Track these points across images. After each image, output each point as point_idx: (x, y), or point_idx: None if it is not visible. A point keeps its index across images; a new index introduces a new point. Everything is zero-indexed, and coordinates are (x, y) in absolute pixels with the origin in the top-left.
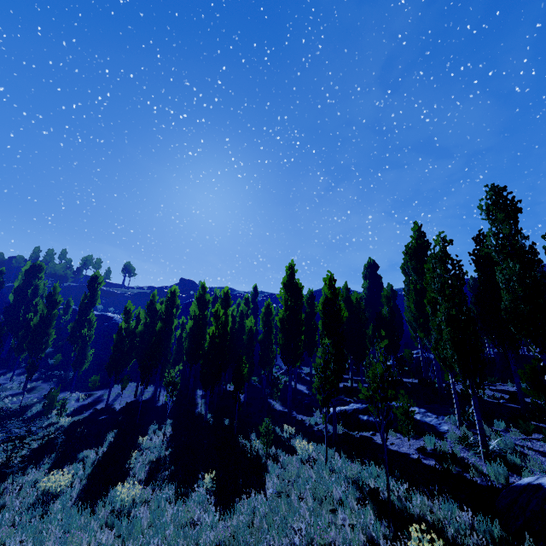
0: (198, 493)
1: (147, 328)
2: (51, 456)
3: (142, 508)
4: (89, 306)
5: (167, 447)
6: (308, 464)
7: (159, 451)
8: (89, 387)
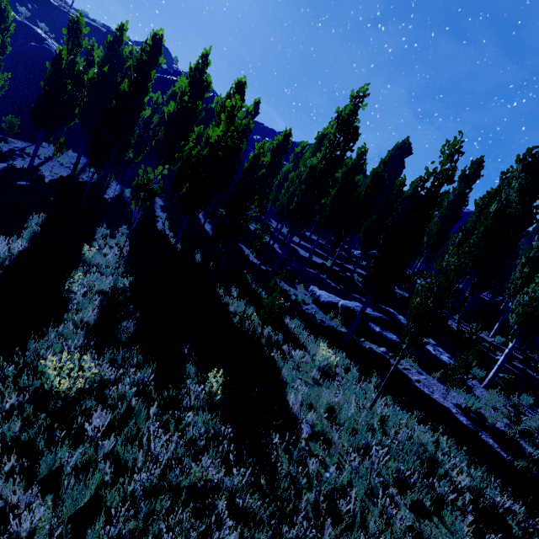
0: (188, 390)
1: (103, 82)
2: None
3: (97, 412)
4: None
5: (125, 272)
6: (329, 378)
7: (115, 277)
8: (2, 129)
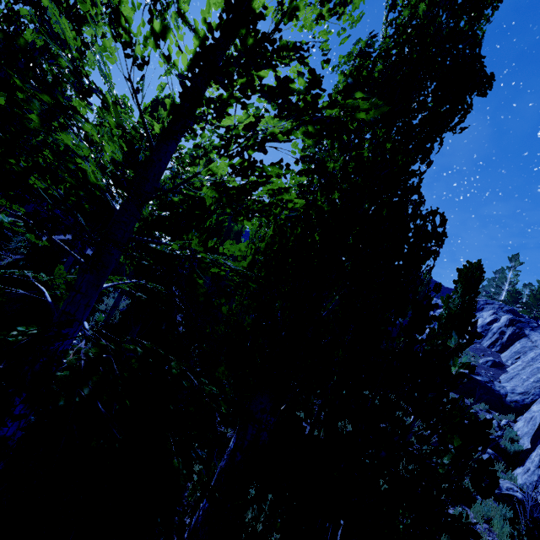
0: None
1: None
2: None
3: None
4: None
5: None
6: None
7: None
8: None
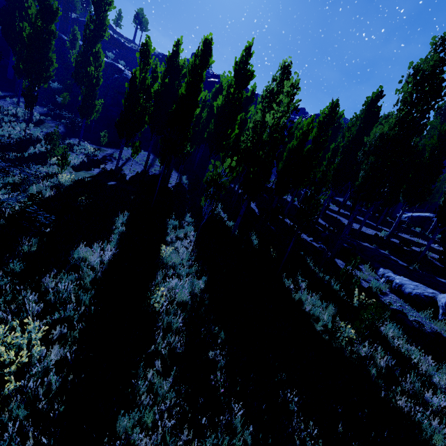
0: None
1: (164, 91)
2: (28, 244)
3: None
4: (95, 37)
5: (198, 270)
6: None
7: (191, 280)
8: (98, 141)
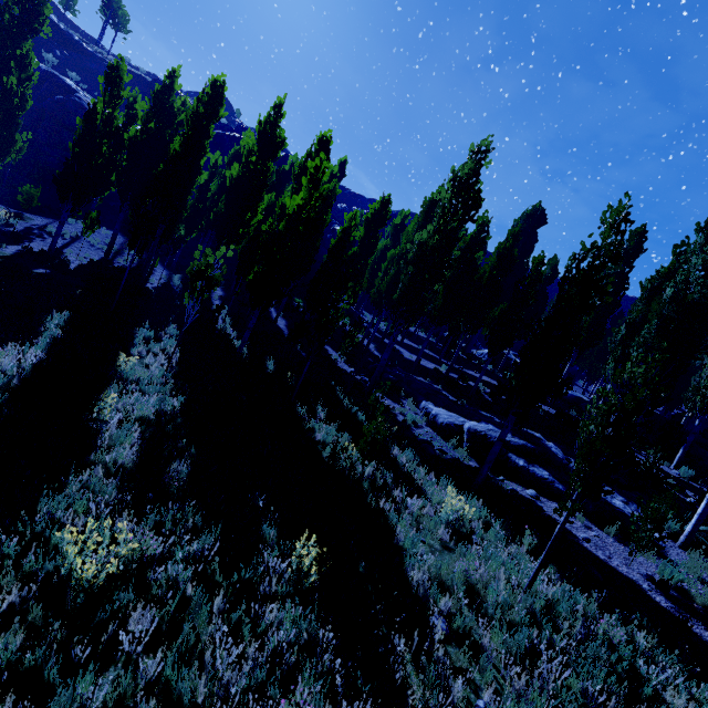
0: (267, 566)
1: (147, 141)
2: None
3: (137, 611)
4: (21, 28)
5: (175, 389)
6: (462, 539)
7: (161, 397)
8: (18, 202)
